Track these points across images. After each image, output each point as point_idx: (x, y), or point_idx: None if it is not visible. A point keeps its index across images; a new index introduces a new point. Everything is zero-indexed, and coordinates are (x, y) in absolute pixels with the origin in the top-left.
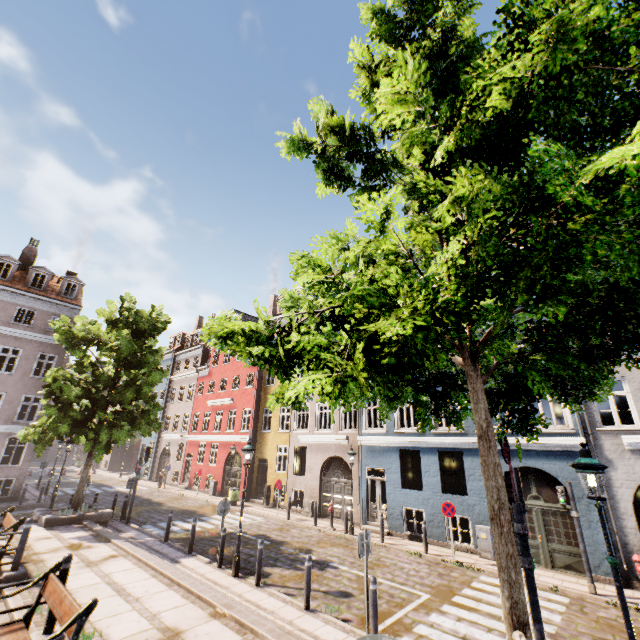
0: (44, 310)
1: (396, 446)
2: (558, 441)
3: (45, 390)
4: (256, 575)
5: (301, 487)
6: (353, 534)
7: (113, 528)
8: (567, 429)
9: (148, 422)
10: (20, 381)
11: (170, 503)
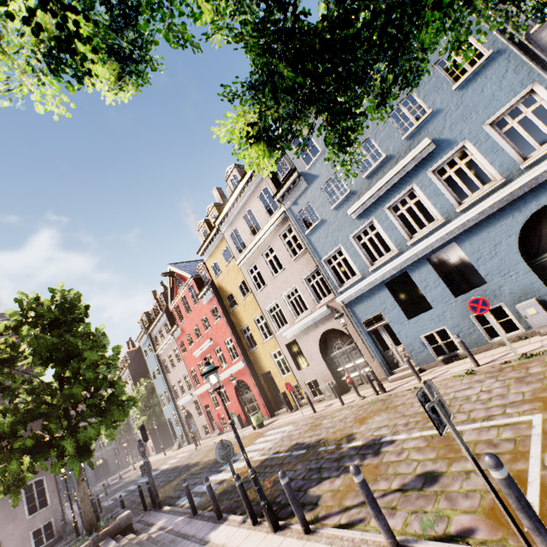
0: None
1: (379, 283)
2: None
3: None
4: (298, 521)
5: (311, 377)
6: (385, 392)
7: (144, 524)
8: None
9: (117, 405)
10: None
11: (205, 458)
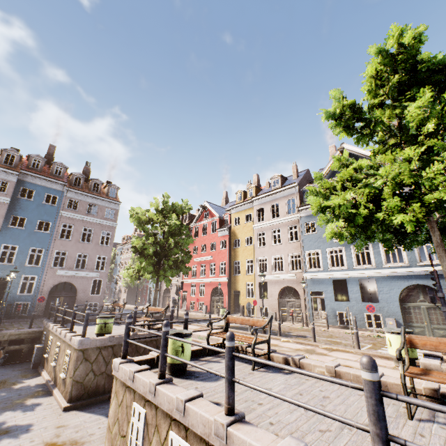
0: (101, 205)
1: (330, 278)
2: (438, 268)
3: (132, 249)
4: (279, 335)
5: (265, 305)
6: (308, 326)
7: None
8: None
9: (185, 266)
10: (94, 247)
11: None
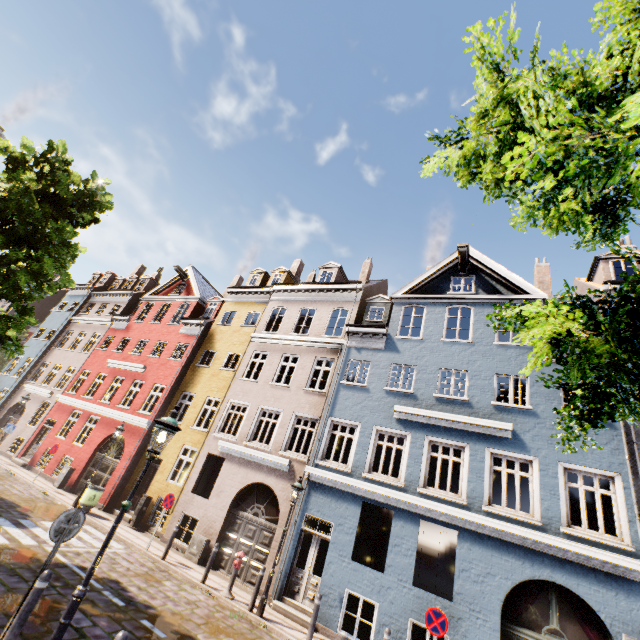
0: None
1: (360, 495)
2: (610, 558)
3: None
4: None
5: (197, 513)
6: (261, 615)
7: None
8: (623, 544)
9: None
10: None
11: None
